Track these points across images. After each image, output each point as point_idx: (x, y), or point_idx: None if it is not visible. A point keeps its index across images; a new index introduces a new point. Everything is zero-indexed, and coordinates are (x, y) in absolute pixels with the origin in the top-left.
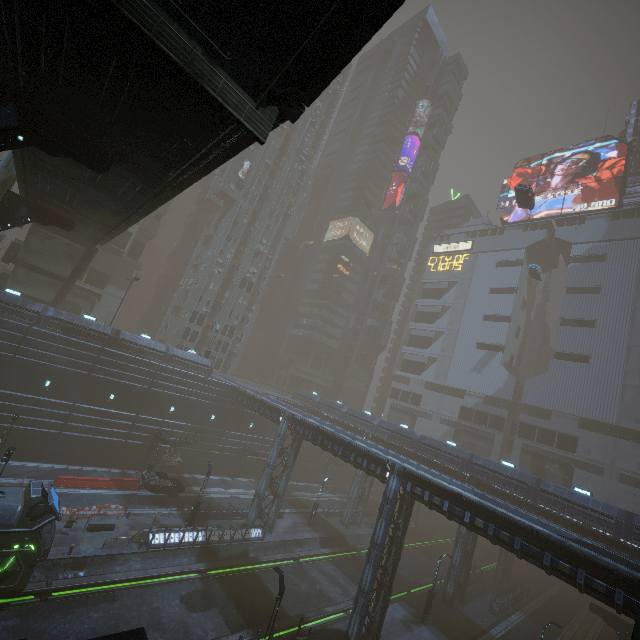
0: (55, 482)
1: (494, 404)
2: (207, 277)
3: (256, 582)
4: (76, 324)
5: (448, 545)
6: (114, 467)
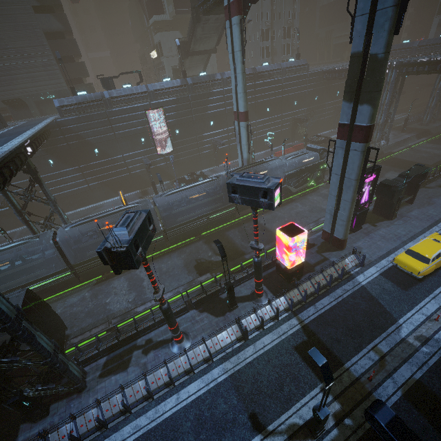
0: (274, 156)
1: None
2: None
3: (398, 160)
4: None
5: None
6: (281, 145)
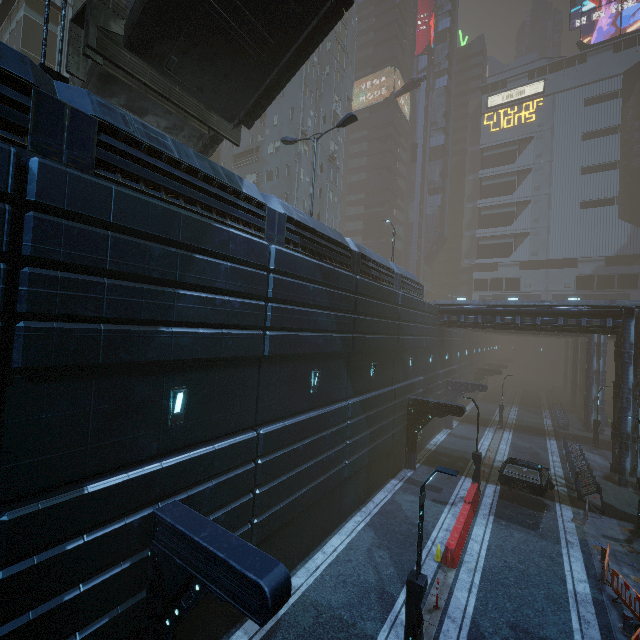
0: (448, 561)
1: (608, 265)
2: (297, 160)
3: None
4: (314, 231)
5: (611, 414)
6: (387, 479)
